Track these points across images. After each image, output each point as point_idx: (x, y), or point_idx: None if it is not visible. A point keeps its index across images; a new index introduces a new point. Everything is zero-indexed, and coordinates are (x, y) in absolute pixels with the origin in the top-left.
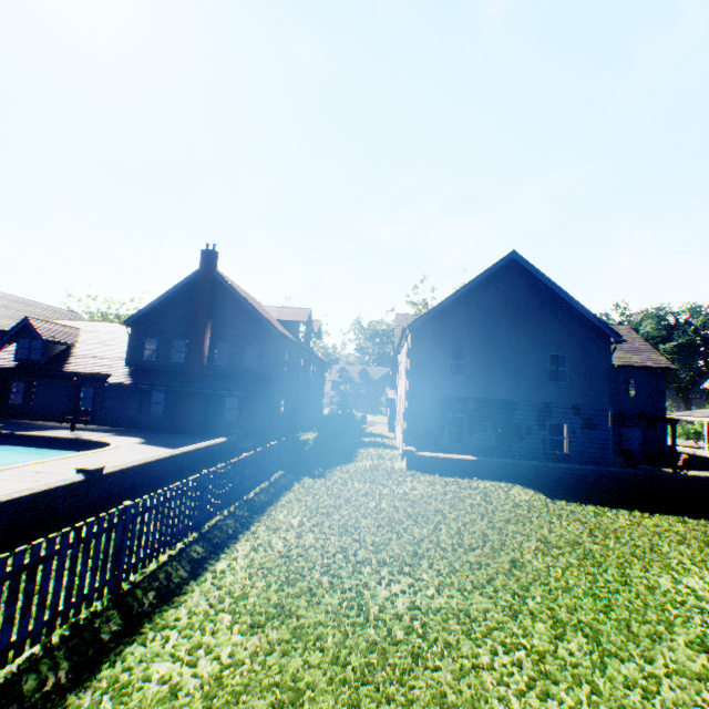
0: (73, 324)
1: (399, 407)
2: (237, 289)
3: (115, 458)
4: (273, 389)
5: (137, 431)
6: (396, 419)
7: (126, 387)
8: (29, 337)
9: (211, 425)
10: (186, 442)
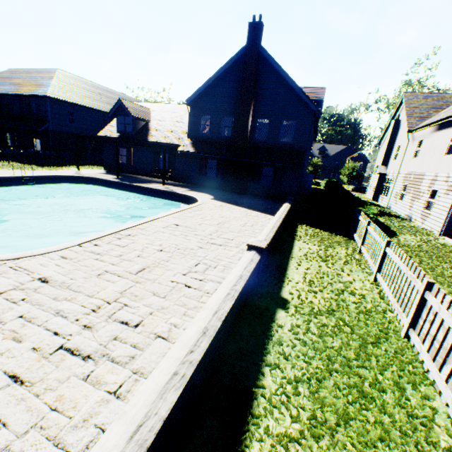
0: (144, 105)
1: (408, 183)
2: (279, 65)
3: (213, 213)
4: (302, 162)
5: (200, 188)
6: (391, 192)
7: (189, 155)
8: (122, 115)
9: (250, 188)
10: (242, 201)
